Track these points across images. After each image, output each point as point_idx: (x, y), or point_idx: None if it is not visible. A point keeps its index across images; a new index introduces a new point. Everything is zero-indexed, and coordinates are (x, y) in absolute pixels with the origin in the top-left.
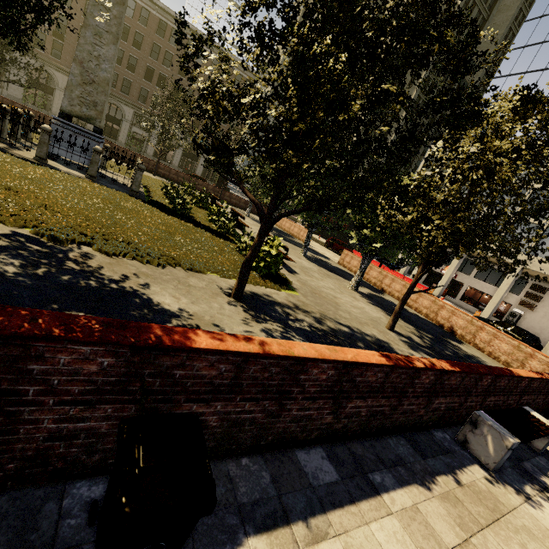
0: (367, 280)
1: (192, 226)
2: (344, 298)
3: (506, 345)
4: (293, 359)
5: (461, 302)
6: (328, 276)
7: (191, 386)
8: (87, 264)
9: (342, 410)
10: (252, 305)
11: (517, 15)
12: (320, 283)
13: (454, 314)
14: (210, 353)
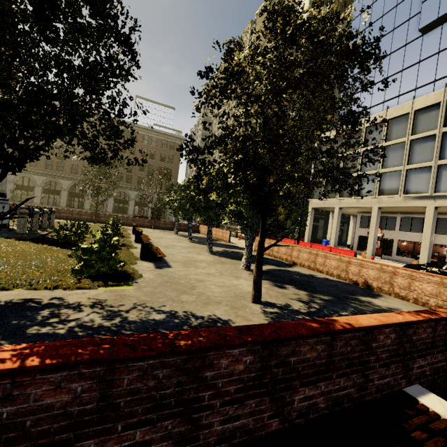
0: (279, 258)
1: (57, 249)
2: (217, 279)
3: (428, 284)
4: None
5: (398, 257)
6: (220, 263)
7: None
8: None
9: None
10: None
11: None
12: (195, 271)
13: (362, 266)
14: None
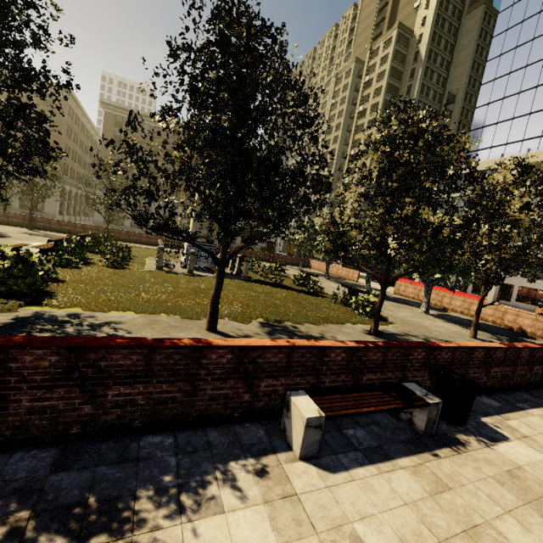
0: None
1: (297, 293)
2: (425, 321)
3: None
4: (469, 348)
5: (517, 303)
6: (399, 307)
7: (441, 362)
8: (302, 331)
9: (489, 374)
10: (385, 338)
11: (476, 50)
12: (401, 314)
13: (518, 316)
14: (445, 348)
